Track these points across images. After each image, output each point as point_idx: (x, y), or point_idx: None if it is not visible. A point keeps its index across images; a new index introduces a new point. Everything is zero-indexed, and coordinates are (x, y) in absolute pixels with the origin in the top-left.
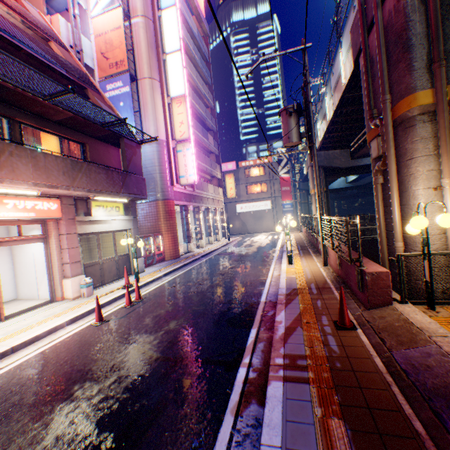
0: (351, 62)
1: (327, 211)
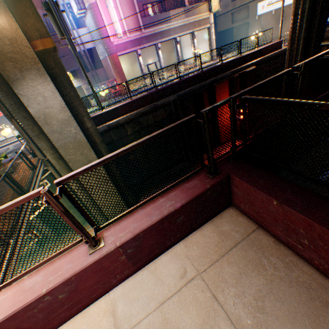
0: None
1: (306, 17)
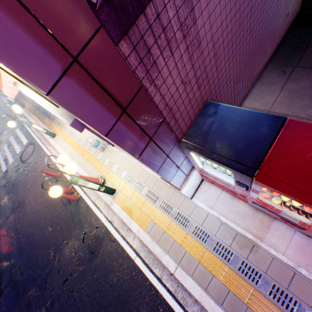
0: None
1: None
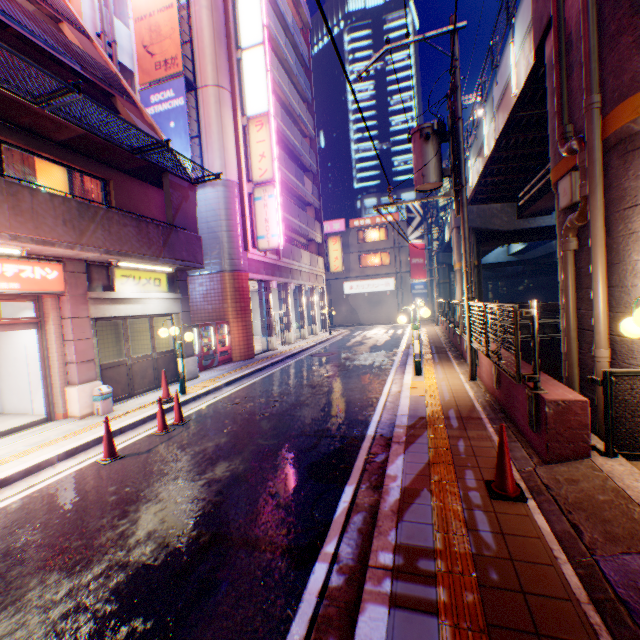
0: (529, 58)
1: (478, 295)
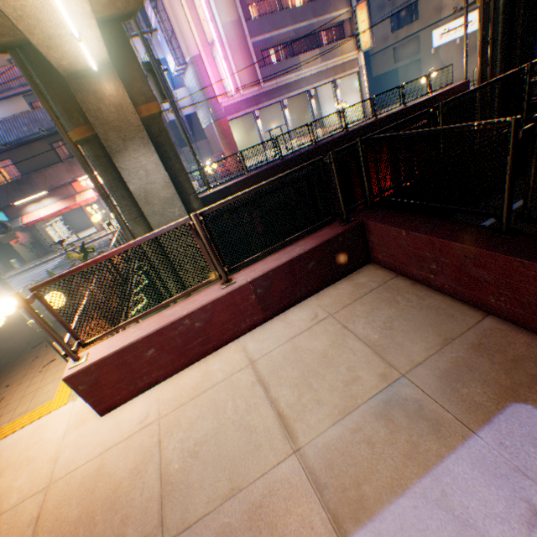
0: None
1: (501, 45)
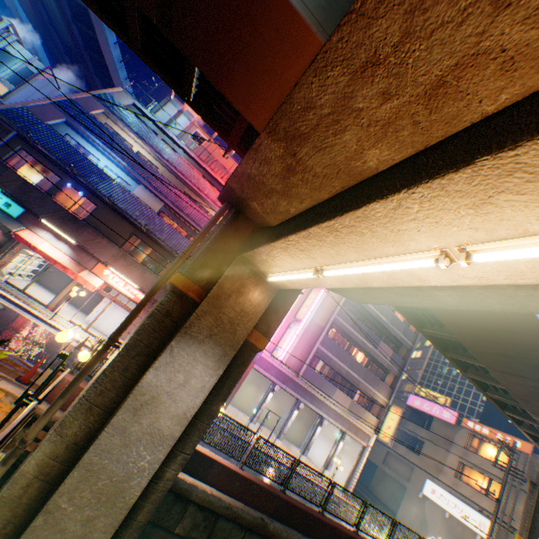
0: None
1: None
